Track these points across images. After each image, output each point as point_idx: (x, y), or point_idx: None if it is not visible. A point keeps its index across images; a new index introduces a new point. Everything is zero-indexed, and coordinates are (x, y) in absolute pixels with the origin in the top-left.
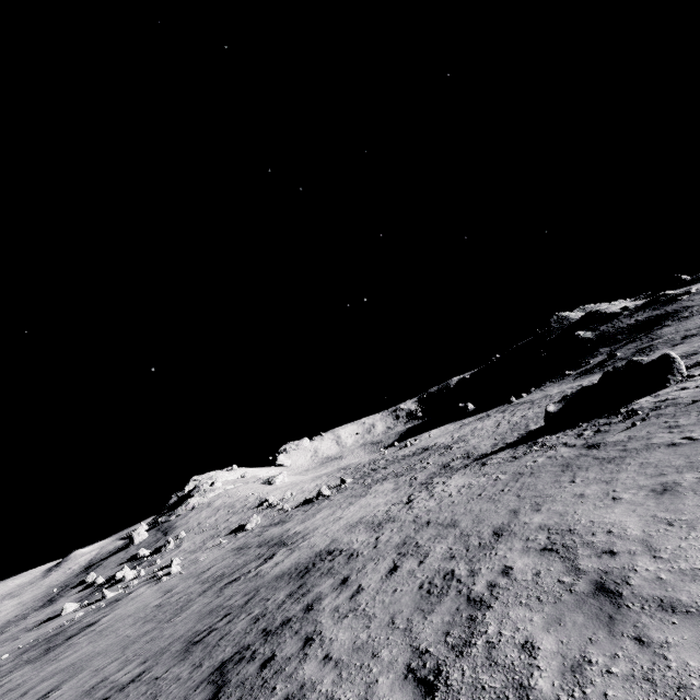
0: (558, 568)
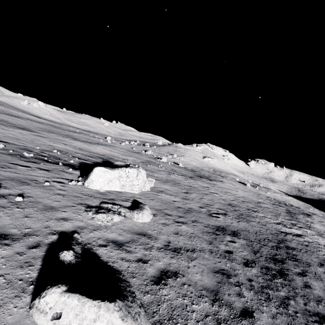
0: None
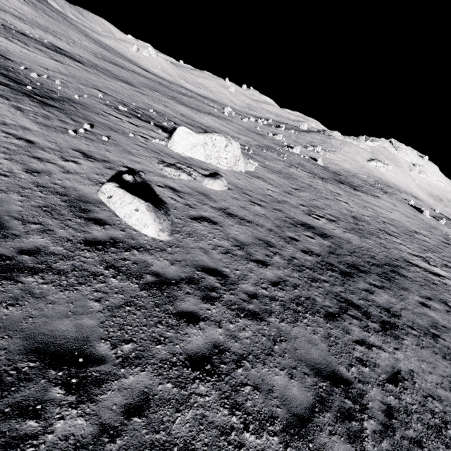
0: (21, 46)
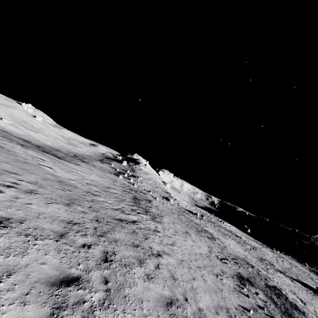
0: None
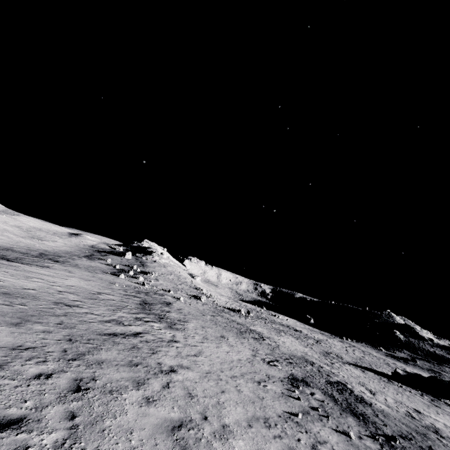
0: None
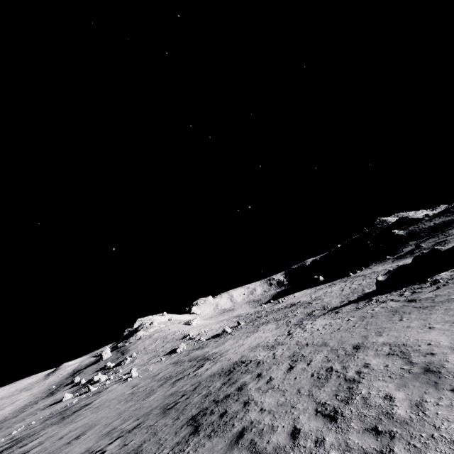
0: (399, 362)
